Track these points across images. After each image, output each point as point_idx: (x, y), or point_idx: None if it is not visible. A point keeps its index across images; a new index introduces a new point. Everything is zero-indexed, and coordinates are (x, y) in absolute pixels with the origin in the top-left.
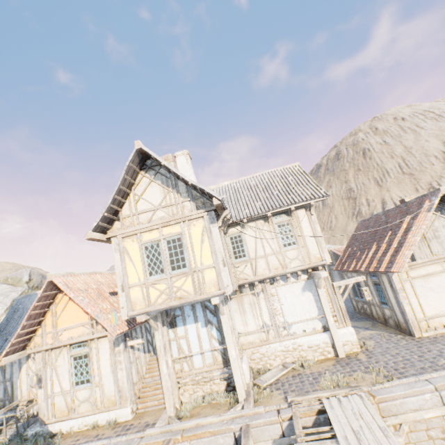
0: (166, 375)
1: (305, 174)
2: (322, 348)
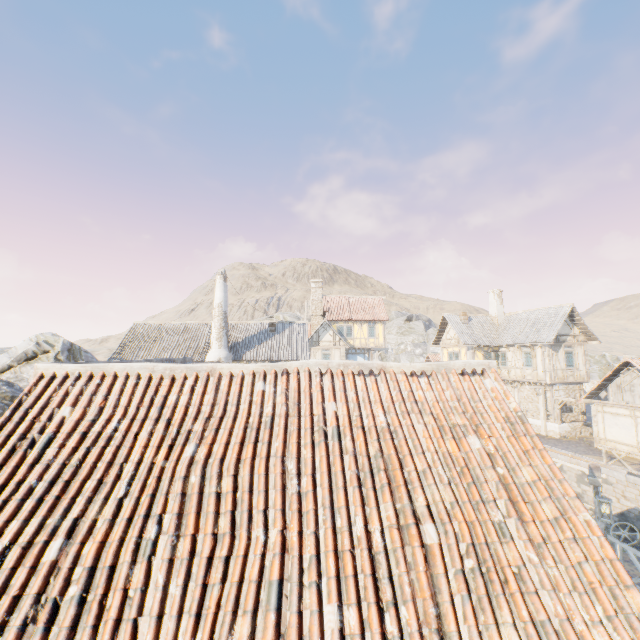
0: None
1: (562, 318)
2: (537, 427)
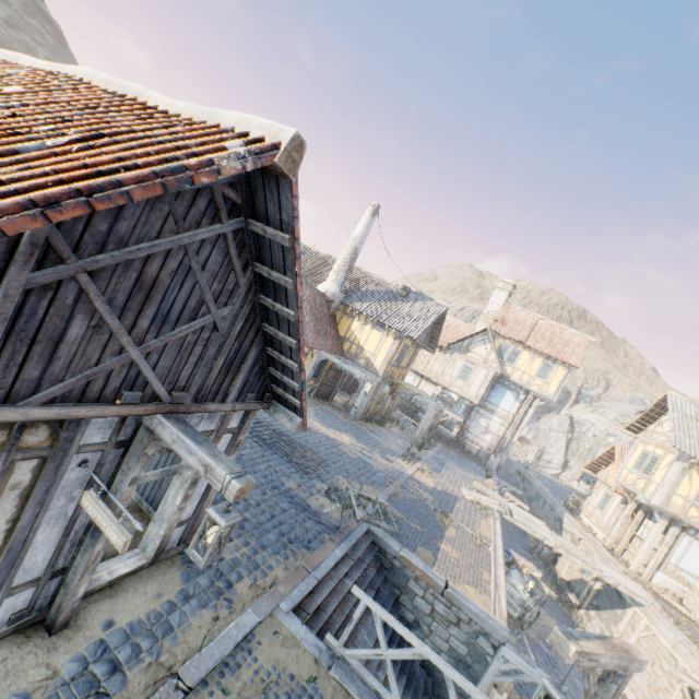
0: (616, 527)
1: None
2: None
